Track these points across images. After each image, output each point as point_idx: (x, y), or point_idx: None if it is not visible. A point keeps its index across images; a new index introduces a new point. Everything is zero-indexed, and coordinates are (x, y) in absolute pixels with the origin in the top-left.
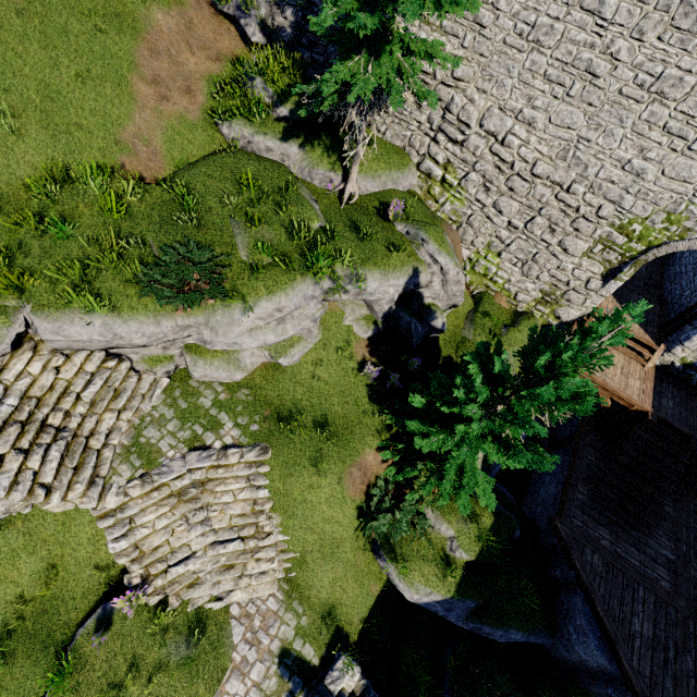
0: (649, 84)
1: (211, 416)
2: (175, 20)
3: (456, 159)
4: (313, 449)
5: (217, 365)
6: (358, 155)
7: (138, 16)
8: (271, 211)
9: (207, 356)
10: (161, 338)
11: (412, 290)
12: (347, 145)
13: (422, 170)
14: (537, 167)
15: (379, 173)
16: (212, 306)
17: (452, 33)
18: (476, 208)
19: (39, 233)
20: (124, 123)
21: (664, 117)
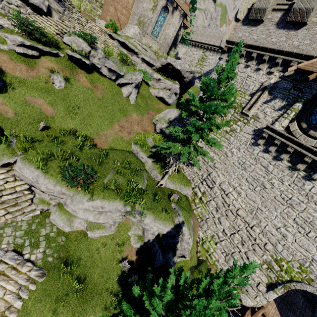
0: (286, 199)
1: (39, 240)
2: (138, 118)
3: (208, 193)
4: (64, 291)
5: (62, 218)
6: (169, 172)
7: (129, 113)
8: (128, 173)
9: (62, 211)
10: (52, 192)
11: (165, 234)
12: (168, 168)
13: (194, 190)
14: (239, 211)
15: (176, 183)
16: (79, 191)
17: (217, 154)
18: (210, 216)
19: (50, 140)
20: (104, 130)
21: (294, 215)
